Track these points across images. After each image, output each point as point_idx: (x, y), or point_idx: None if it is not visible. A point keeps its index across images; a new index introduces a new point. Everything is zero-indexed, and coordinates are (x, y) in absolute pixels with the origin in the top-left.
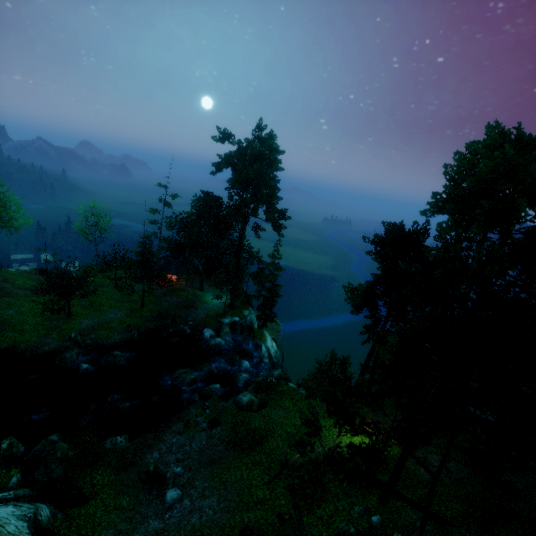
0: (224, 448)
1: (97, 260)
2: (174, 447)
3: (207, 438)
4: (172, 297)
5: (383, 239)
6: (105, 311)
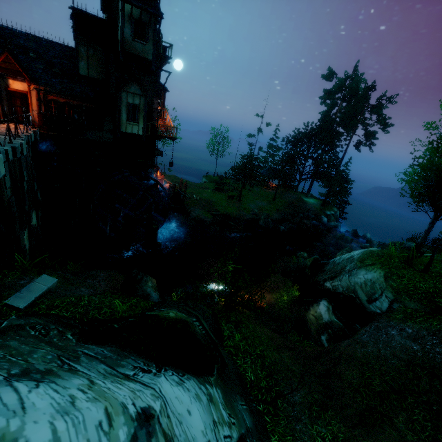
0: None
1: (215, 170)
2: None
3: None
4: (291, 194)
5: None
6: (253, 200)
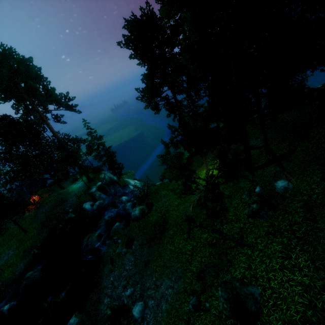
0: (148, 248)
1: None
2: (115, 283)
3: (132, 255)
4: (43, 208)
5: (131, 36)
6: None
